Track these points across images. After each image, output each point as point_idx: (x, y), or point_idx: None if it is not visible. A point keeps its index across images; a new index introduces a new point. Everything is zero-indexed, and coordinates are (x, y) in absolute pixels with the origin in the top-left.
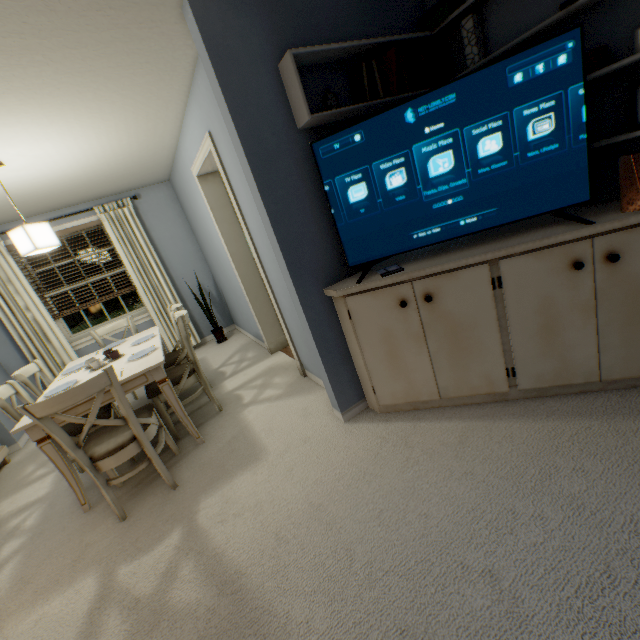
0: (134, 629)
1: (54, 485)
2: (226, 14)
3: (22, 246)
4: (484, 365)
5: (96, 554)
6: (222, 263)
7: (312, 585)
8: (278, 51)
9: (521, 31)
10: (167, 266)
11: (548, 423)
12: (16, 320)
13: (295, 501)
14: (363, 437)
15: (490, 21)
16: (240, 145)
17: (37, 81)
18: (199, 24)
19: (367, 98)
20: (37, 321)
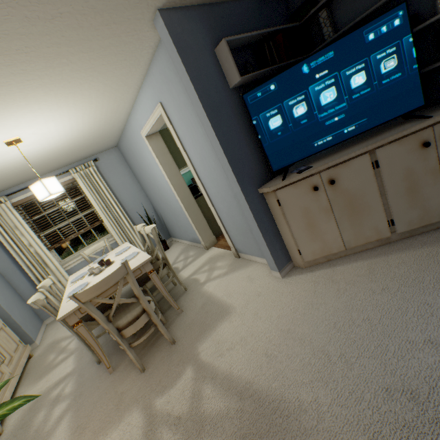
0: (185, 436)
1: (76, 362)
2: (182, 21)
3: (40, 194)
4: (373, 221)
5: (132, 397)
6: (163, 194)
7: (307, 377)
8: (213, 41)
9: (358, 14)
10: (122, 204)
11: (424, 249)
12: (23, 254)
13: (269, 331)
14: (299, 284)
15: (336, 11)
16: (198, 101)
17: (58, 77)
18: (167, 28)
19: (270, 64)
20: (38, 253)
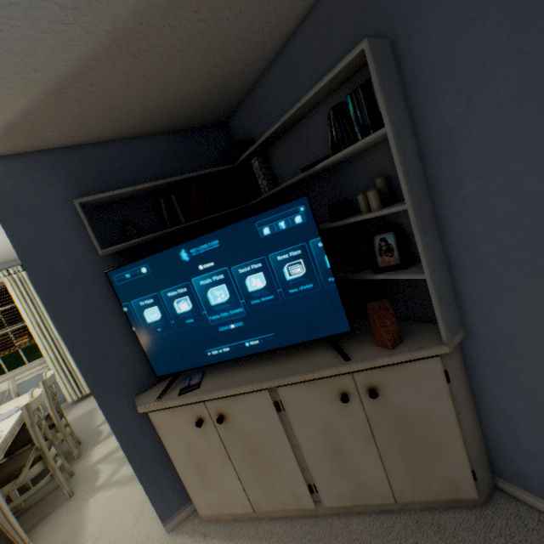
0: None
1: None
2: (16, 172)
3: None
4: (287, 481)
5: None
6: None
7: None
8: (77, 194)
9: (294, 173)
10: None
11: None
12: None
13: None
14: None
15: (274, 161)
16: (31, 279)
17: None
18: None
19: (168, 225)
20: None
